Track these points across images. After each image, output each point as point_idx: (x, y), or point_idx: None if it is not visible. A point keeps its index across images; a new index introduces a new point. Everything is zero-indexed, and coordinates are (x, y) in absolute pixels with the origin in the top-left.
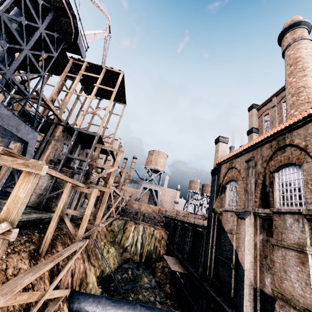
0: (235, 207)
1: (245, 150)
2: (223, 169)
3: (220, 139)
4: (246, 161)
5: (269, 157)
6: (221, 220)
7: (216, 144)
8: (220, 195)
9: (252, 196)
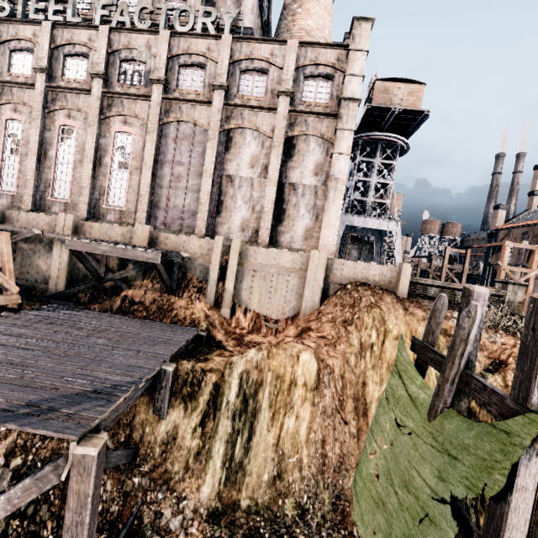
0: (509, 262)
1: (522, 226)
2: (500, 234)
3: (499, 207)
4: (522, 234)
5: (537, 235)
6: (495, 270)
7: (495, 210)
8: (496, 253)
9: (522, 256)
